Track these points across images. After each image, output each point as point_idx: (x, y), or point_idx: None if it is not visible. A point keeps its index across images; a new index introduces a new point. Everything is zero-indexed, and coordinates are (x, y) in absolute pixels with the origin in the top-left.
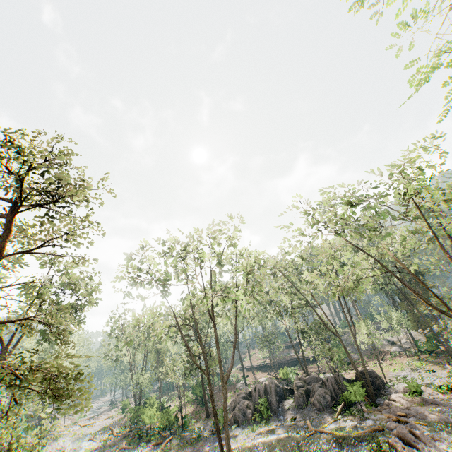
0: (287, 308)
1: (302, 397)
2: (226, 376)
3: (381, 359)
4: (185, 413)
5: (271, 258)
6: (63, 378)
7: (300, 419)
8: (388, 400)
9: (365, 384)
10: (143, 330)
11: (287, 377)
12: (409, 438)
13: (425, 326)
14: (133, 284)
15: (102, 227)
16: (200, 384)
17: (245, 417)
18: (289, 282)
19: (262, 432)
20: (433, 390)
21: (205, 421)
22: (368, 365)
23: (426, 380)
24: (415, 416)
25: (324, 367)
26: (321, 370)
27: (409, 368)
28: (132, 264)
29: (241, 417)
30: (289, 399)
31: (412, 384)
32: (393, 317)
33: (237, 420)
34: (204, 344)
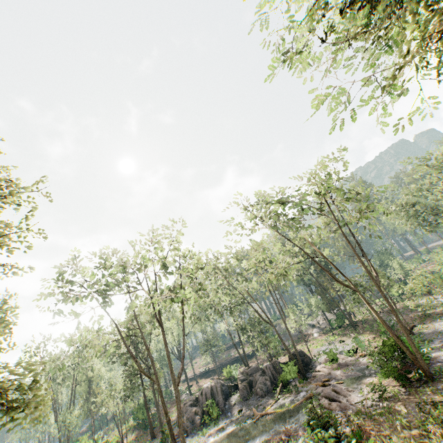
0: (227, 307)
1: (246, 389)
2: (177, 378)
3: (306, 341)
4: (127, 441)
5: (210, 261)
6: (17, 389)
7: (246, 410)
8: (315, 372)
9: (297, 363)
10: (68, 359)
11: (230, 375)
12: (333, 396)
13: (335, 307)
14: (67, 300)
15: (43, 230)
16: (141, 406)
17: (194, 425)
18: (227, 283)
19: (212, 433)
20: (345, 355)
21: (150, 442)
22: (297, 348)
23: (339, 349)
24: (335, 378)
25: (262, 359)
26: (260, 362)
27: (327, 343)
28: (63, 278)
29: (190, 425)
30: (234, 395)
31: (331, 353)
32: (312, 302)
33: (186, 430)
34: (146, 358)
